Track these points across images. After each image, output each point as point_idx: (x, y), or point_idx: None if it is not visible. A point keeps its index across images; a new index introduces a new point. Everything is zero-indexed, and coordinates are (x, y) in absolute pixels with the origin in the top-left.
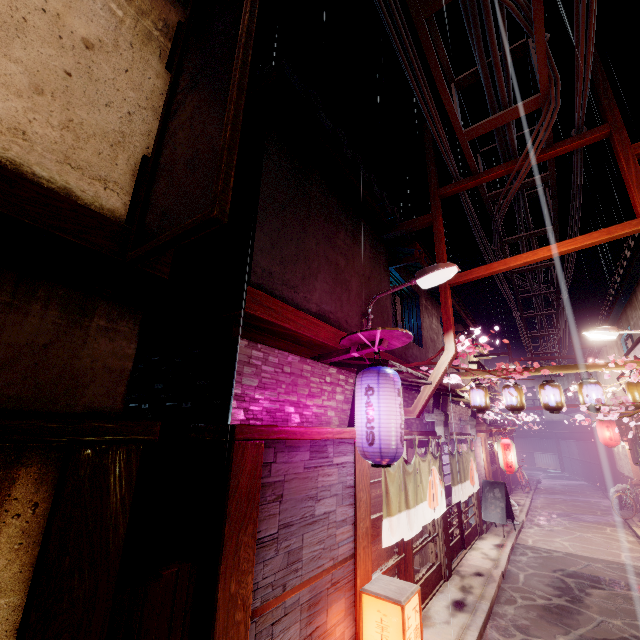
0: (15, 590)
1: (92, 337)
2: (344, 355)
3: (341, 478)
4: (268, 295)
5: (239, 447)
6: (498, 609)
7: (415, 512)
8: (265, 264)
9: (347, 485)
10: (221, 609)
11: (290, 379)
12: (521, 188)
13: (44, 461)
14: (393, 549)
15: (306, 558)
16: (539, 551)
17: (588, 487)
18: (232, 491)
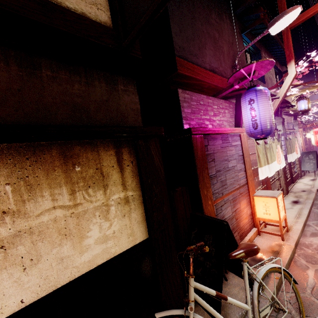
0: (137, 190)
1: (121, 95)
2: (229, 89)
3: (236, 152)
4: (186, 61)
5: (194, 138)
6: (317, 202)
7: (271, 166)
8: (179, 43)
9: (239, 155)
10: (203, 199)
11: (204, 108)
12: None
13: (128, 146)
14: (260, 183)
15: (228, 184)
16: None
17: None
18: (196, 156)
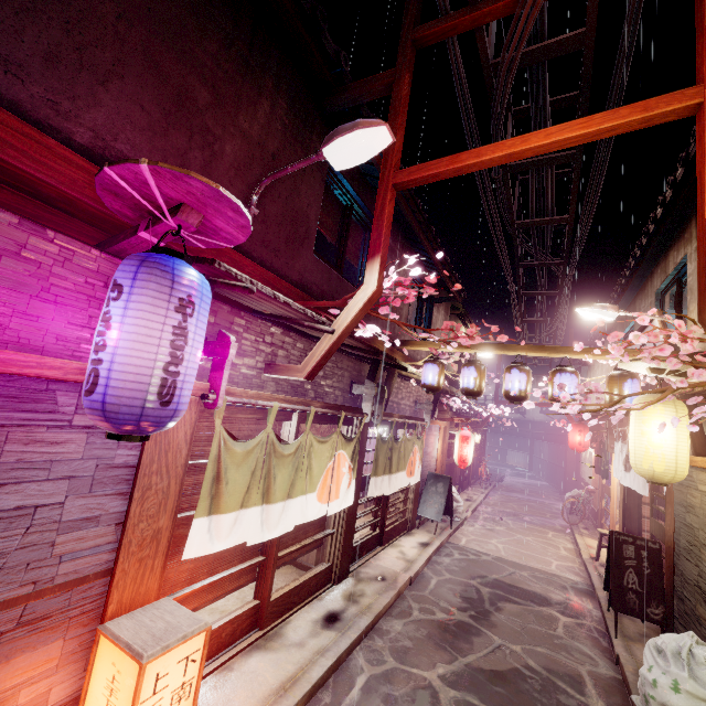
0: None
1: None
2: (132, 237)
3: (96, 451)
4: None
5: None
6: (384, 624)
7: (286, 507)
8: None
9: (115, 463)
10: None
11: None
12: (541, 57)
13: None
14: (245, 552)
15: None
16: (468, 553)
17: (548, 488)
18: None
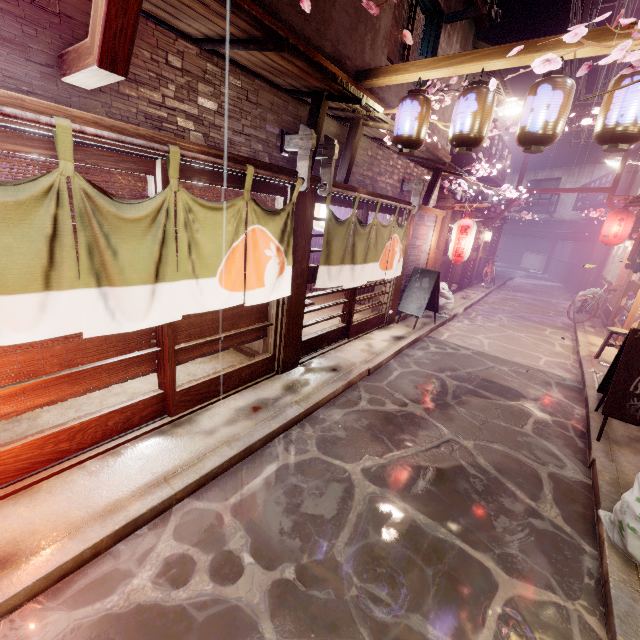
0: None
1: None
2: None
3: None
4: None
5: None
6: (322, 413)
7: (158, 293)
8: None
9: None
10: None
11: None
12: None
13: None
14: (123, 343)
15: None
16: (446, 347)
17: (560, 289)
18: None
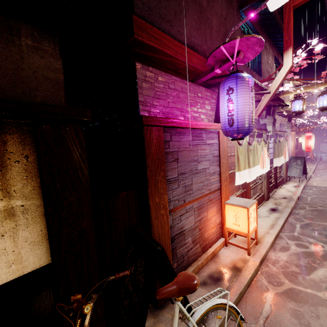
0: (34, 198)
1: (26, 53)
2: (210, 73)
3: (211, 151)
4: (150, 25)
5: (147, 130)
6: (295, 211)
7: (253, 170)
8: None
9: (215, 155)
10: (152, 209)
11: (175, 93)
12: None
13: (20, 131)
14: (239, 187)
15: (194, 189)
16: (320, 188)
17: None
18: (147, 154)
